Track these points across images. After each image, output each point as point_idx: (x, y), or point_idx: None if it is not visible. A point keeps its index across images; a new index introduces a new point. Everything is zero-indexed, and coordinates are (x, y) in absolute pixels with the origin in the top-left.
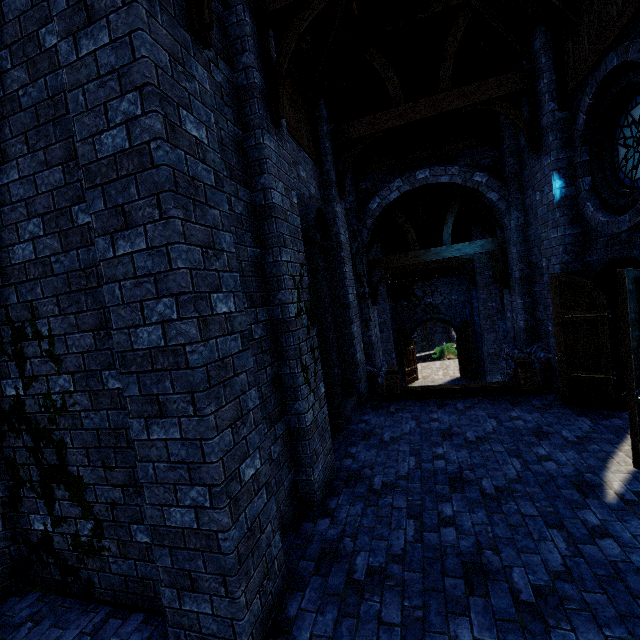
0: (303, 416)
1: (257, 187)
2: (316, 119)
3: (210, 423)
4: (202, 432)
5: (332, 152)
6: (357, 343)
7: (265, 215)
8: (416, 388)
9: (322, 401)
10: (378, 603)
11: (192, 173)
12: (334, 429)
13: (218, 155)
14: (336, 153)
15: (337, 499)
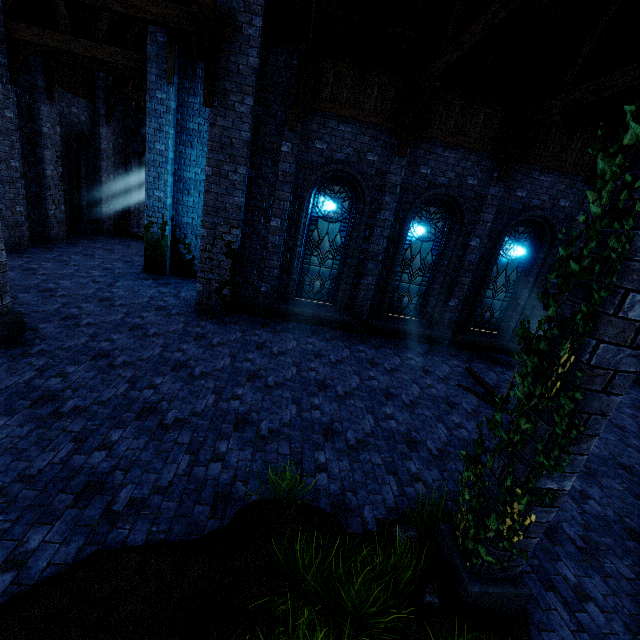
0: (48, 211)
1: (37, 124)
2: (95, 77)
3: (7, 191)
4: (5, 192)
5: (105, 97)
6: (106, 204)
7: (39, 135)
8: (134, 234)
9: (62, 212)
10: (56, 252)
11: (7, 127)
12: (73, 230)
13: (17, 120)
14: (108, 99)
15: (61, 244)
